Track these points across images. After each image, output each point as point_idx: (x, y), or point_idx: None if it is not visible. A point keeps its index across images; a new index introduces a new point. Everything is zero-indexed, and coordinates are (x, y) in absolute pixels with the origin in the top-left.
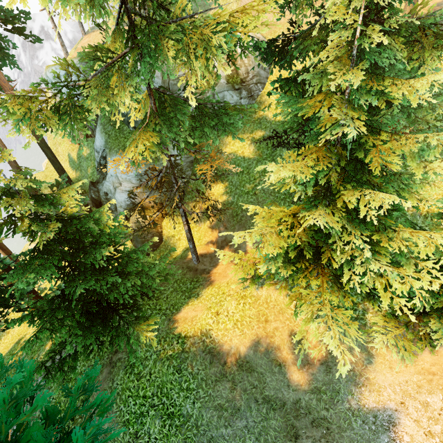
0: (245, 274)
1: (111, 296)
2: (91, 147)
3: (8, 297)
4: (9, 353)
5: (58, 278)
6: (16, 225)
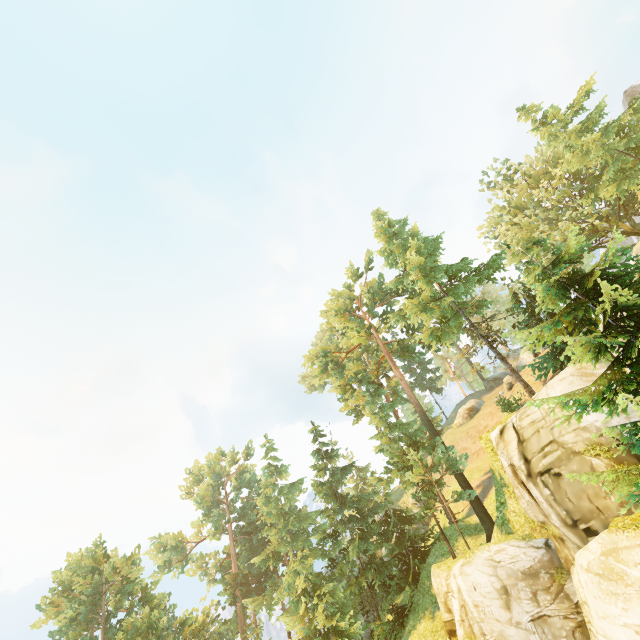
0: None
1: None
2: None
3: None
4: None
5: None
6: None
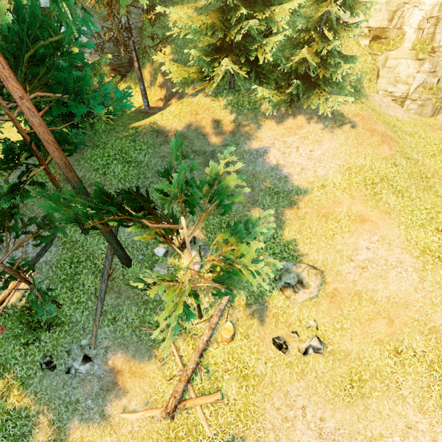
0: (181, 77)
1: None
2: None
3: None
4: None
5: None
6: None
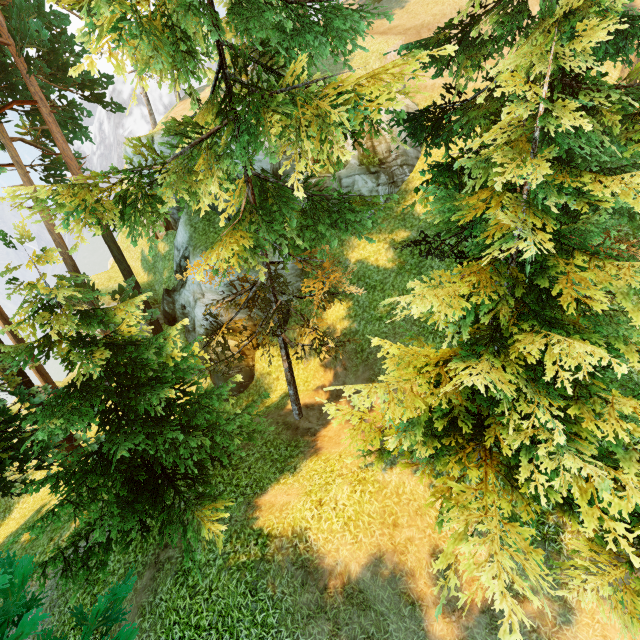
0: (365, 446)
1: (167, 460)
2: (171, 243)
3: (27, 449)
4: (24, 525)
5: (100, 425)
6: (52, 349)
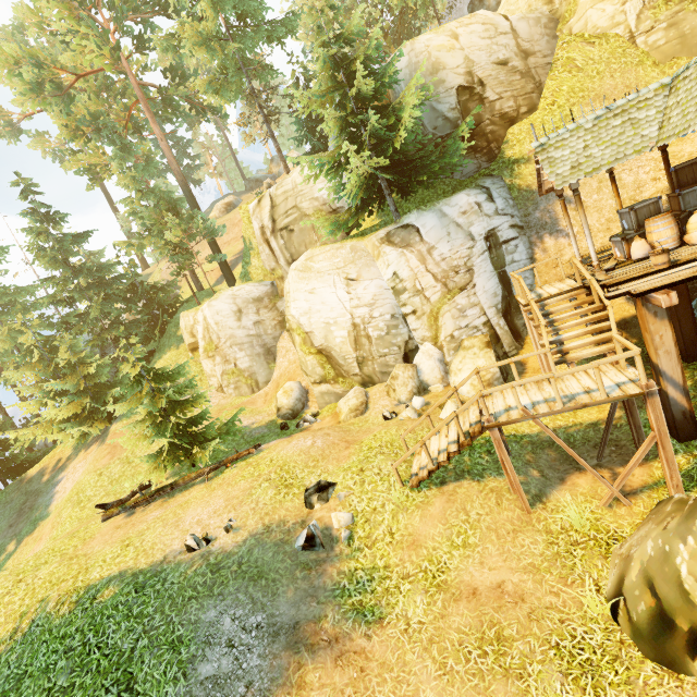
0: None
1: None
2: None
3: None
4: None
5: None
6: None
